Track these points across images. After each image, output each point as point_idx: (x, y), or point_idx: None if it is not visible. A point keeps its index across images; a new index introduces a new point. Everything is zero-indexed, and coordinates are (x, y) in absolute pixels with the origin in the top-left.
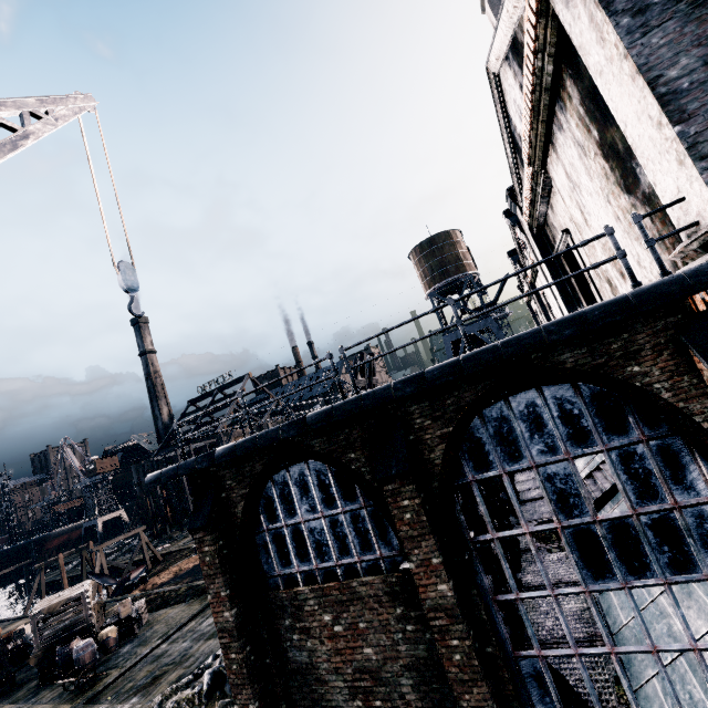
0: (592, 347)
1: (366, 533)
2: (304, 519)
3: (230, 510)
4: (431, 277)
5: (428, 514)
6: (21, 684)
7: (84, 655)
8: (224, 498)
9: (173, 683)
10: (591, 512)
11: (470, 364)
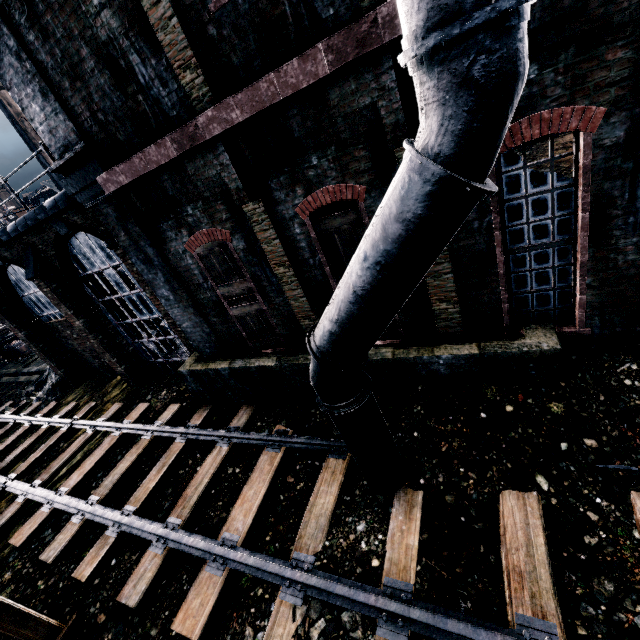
0: (83, 215)
1: None
2: (35, 291)
3: None
4: None
5: (61, 294)
6: None
7: (21, 348)
8: None
9: None
10: (128, 290)
11: (19, 227)
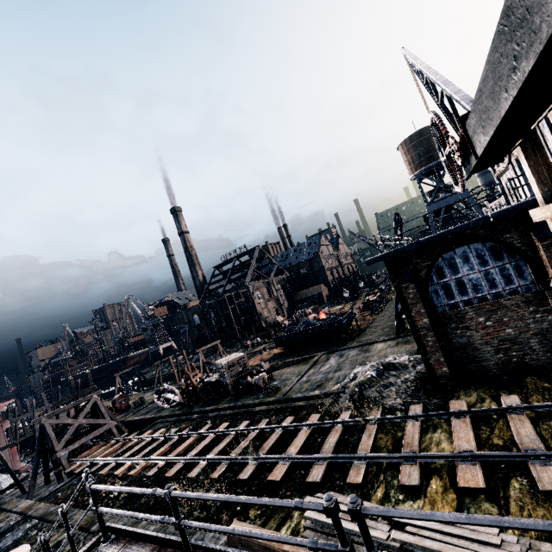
0: None
1: (509, 276)
2: (465, 274)
3: (416, 274)
4: (419, 162)
5: None
6: (217, 401)
7: (260, 382)
8: (411, 269)
9: (335, 384)
10: None
11: None
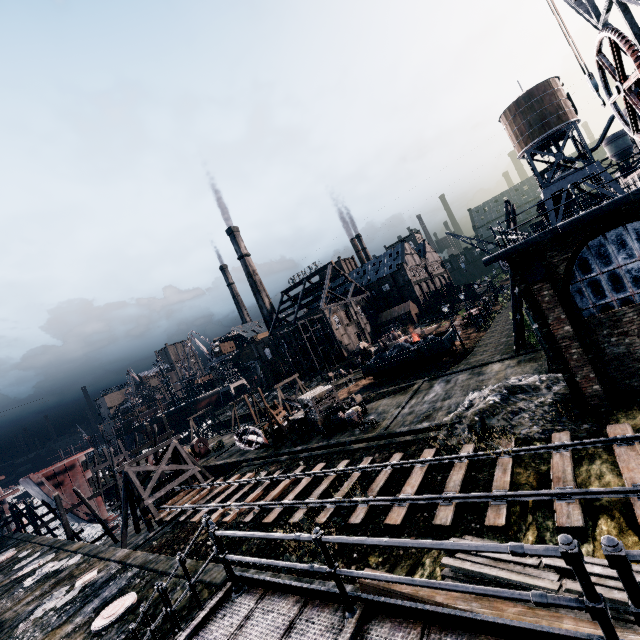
0: None
1: None
2: (621, 265)
3: (551, 271)
4: (529, 133)
5: None
6: (306, 440)
7: (354, 417)
8: (544, 265)
9: (446, 414)
10: None
11: None
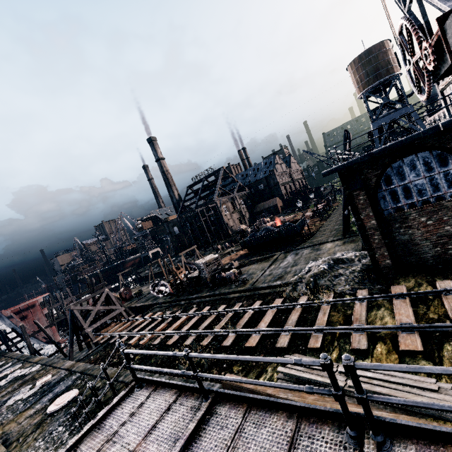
0: None
1: None
2: (411, 181)
3: (366, 183)
4: (366, 80)
5: None
6: (199, 291)
7: (232, 276)
8: (362, 178)
9: (293, 276)
10: None
11: None
